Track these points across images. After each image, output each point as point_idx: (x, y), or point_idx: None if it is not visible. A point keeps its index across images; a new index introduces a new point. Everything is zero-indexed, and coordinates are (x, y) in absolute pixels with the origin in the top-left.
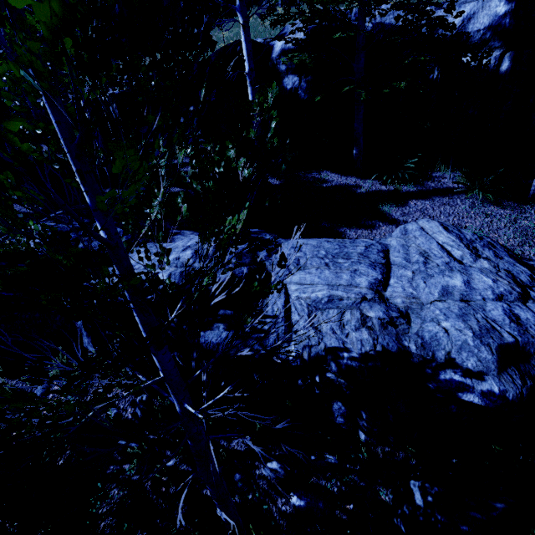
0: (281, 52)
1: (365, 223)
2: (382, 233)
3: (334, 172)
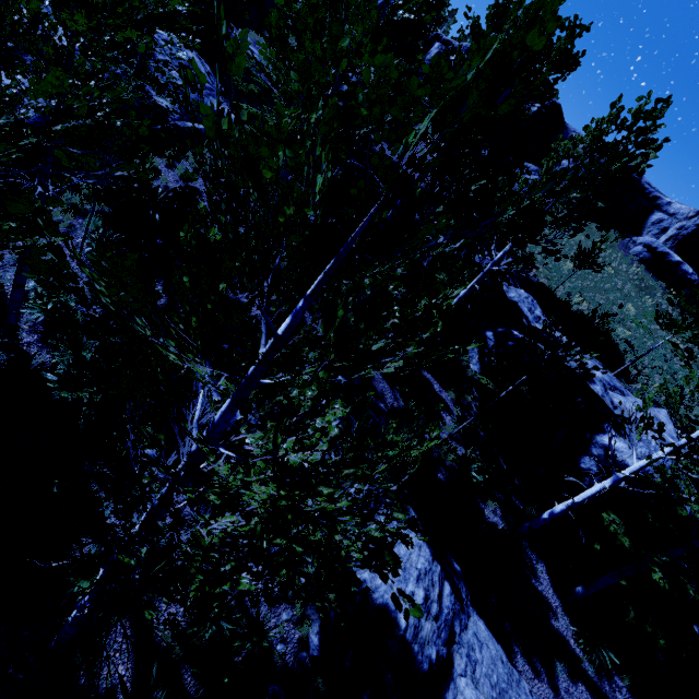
0: (606, 447)
1: (536, 663)
2: (540, 690)
3: (549, 575)
